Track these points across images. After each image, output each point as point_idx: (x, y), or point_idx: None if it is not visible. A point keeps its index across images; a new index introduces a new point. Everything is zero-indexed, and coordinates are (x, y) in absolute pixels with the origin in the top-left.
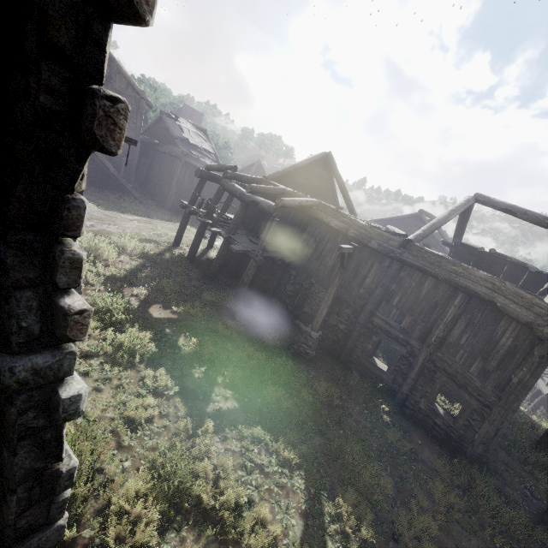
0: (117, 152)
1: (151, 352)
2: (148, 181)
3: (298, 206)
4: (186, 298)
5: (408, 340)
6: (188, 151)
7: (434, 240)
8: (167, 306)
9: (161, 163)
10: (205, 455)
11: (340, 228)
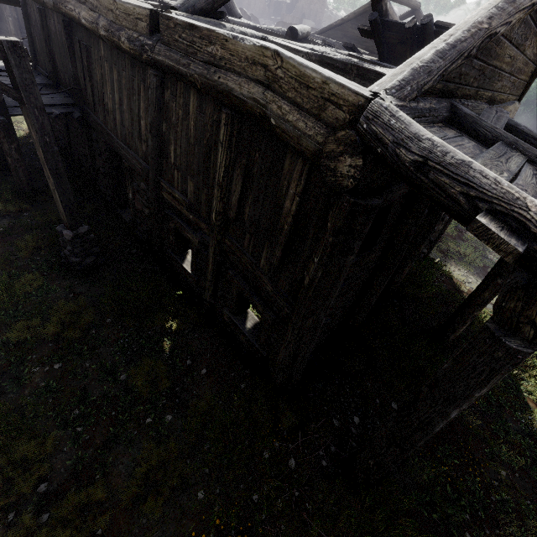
0: None
1: None
2: None
3: None
4: None
5: (197, 222)
6: None
7: None
8: None
9: None
10: None
11: (90, 23)
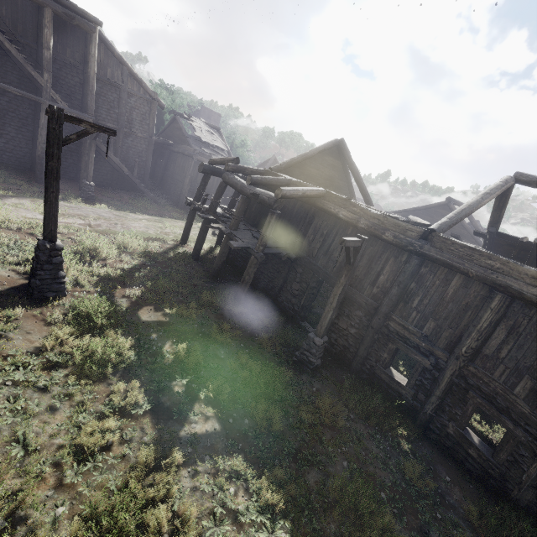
0: None
1: (128, 361)
2: (164, 181)
3: (302, 197)
4: (182, 298)
5: (432, 349)
6: (201, 149)
7: (465, 230)
8: (159, 308)
9: (175, 163)
10: (164, 498)
11: (349, 219)
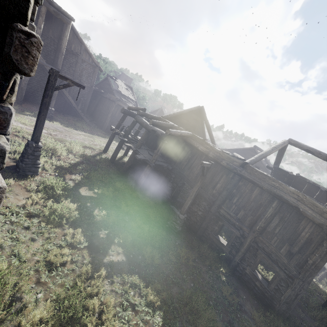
0: (30, 74)
1: (74, 217)
2: (95, 113)
3: (179, 135)
4: (104, 184)
5: (241, 226)
6: (120, 98)
7: (262, 164)
8: (91, 189)
9: (103, 104)
10: (96, 294)
11: (204, 151)
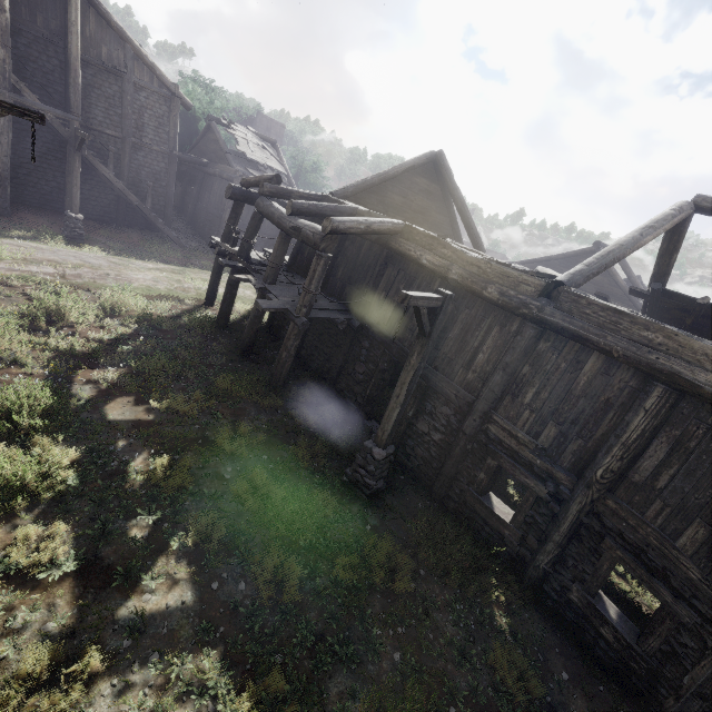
0: None
1: (61, 487)
2: (196, 216)
3: (365, 232)
4: (185, 385)
5: (551, 470)
6: (246, 170)
7: (619, 289)
8: (143, 400)
9: (210, 191)
10: None
11: (436, 266)
